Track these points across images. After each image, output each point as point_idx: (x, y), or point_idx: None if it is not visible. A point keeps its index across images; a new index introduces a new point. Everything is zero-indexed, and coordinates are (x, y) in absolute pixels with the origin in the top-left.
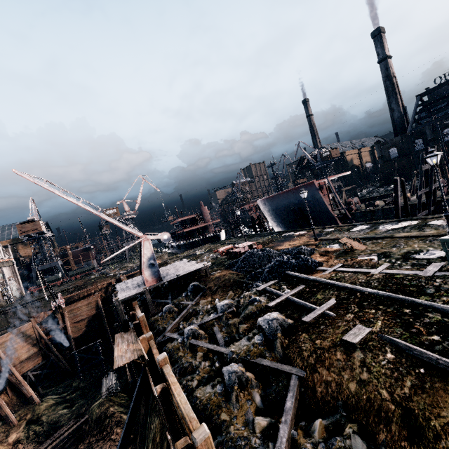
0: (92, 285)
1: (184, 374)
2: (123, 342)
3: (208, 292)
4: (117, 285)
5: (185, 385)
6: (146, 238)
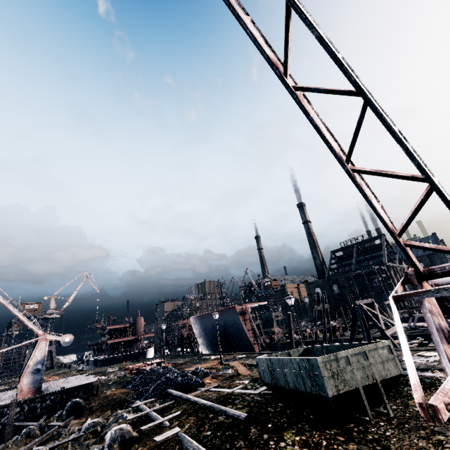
0: None
1: None
2: None
3: (86, 411)
4: None
5: None
6: (45, 338)
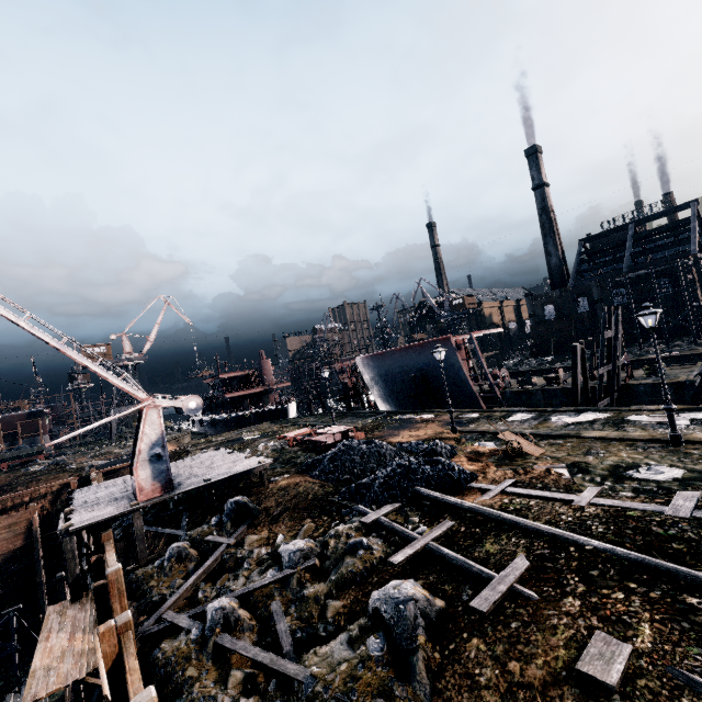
0: (27, 487)
1: None
2: (61, 627)
3: (262, 517)
4: (77, 493)
5: None
6: (154, 404)
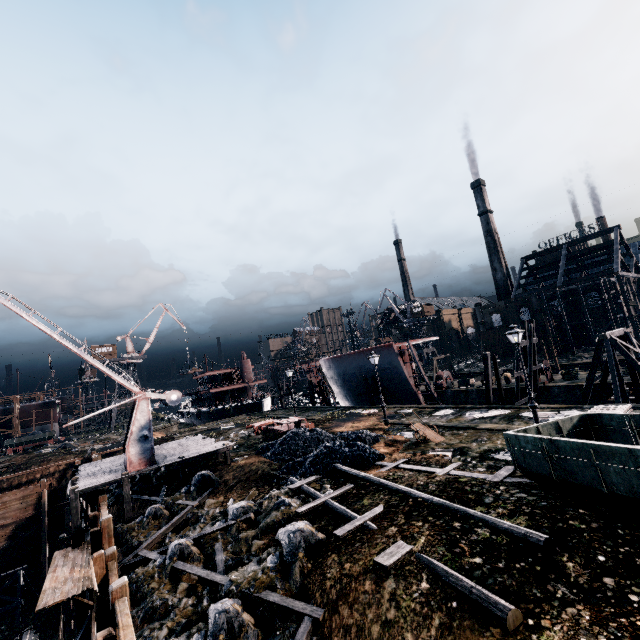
0: (39, 466)
1: (152, 619)
2: (65, 564)
3: (221, 487)
4: (81, 467)
5: (147, 637)
6: (145, 396)
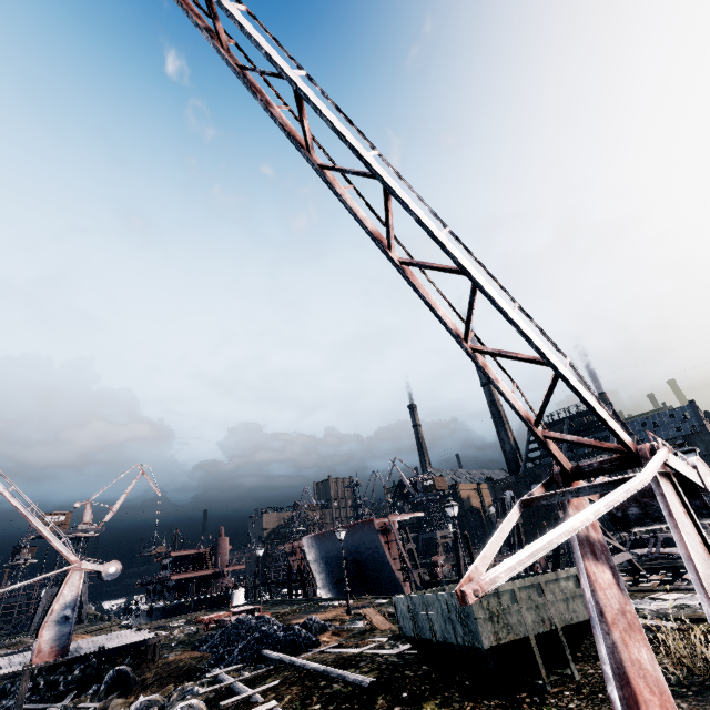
0: None
1: None
2: None
3: (136, 686)
4: None
5: None
6: (80, 567)
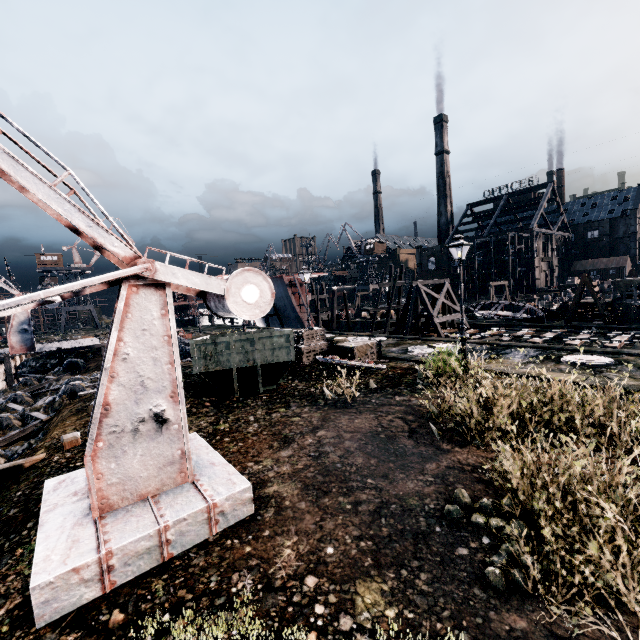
0: None
1: None
2: None
3: (83, 370)
4: None
5: None
6: None
